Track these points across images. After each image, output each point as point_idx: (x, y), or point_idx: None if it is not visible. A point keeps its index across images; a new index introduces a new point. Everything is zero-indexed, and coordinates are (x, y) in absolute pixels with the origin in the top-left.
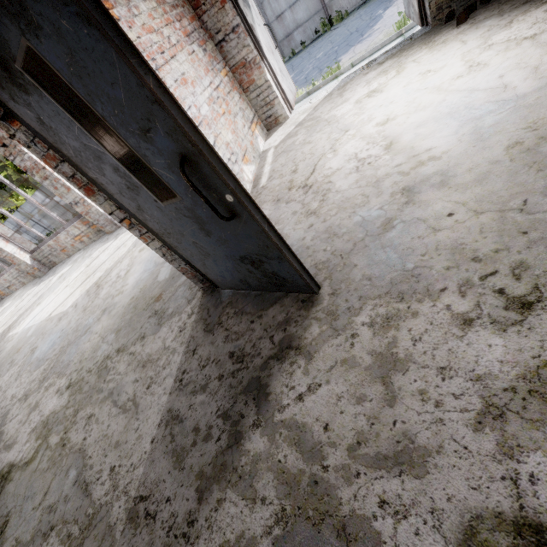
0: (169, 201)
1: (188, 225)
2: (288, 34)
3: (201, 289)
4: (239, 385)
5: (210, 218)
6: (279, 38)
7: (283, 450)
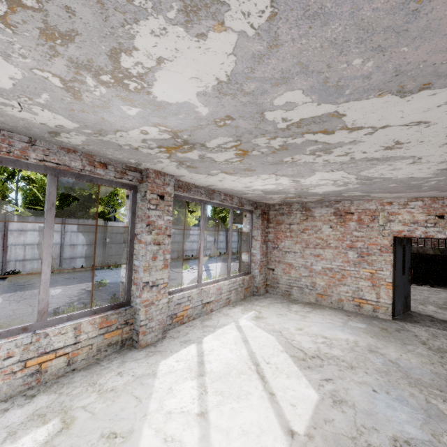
0: (403, 275)
1: (402, 283)
2: (73, 257)
3: (389, 320)
4: (443, 322)
5: (406, 282)
6: (65, 256)
7: None
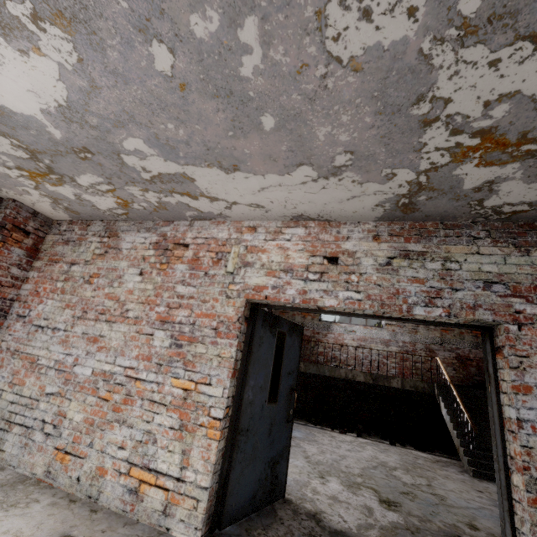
0: (271, 404)
1: (266, 424)
2: None
3: None
4: None
5: (279, 421)
6: None
7: (371, 533)
